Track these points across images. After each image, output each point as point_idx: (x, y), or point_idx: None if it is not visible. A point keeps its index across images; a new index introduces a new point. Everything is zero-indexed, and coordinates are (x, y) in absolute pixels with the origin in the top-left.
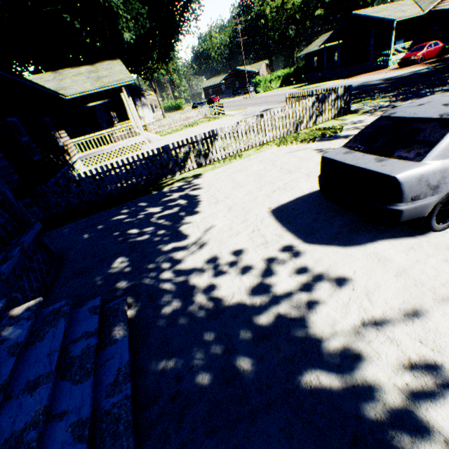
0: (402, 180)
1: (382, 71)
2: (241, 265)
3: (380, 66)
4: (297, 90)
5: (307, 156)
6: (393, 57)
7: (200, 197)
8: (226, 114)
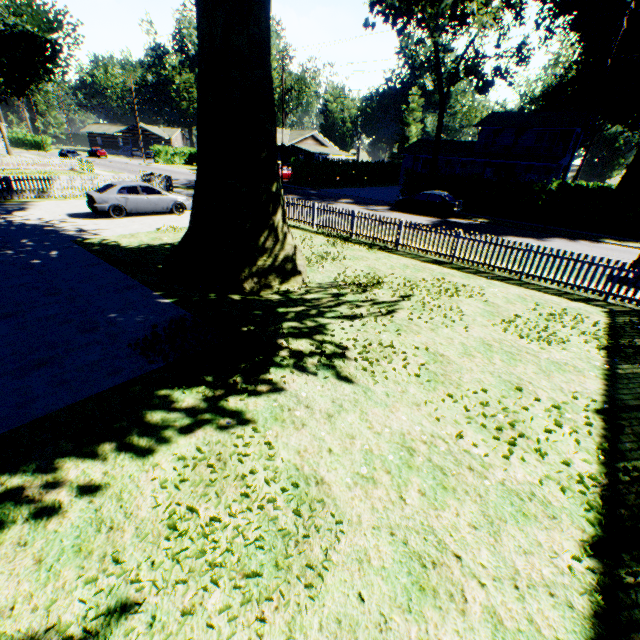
0: (95, 197)
1: None
2: (41, 220)
3: None
4: (189, 173)
5: None
6: None
7: (31, 208)
8: (99, 173)
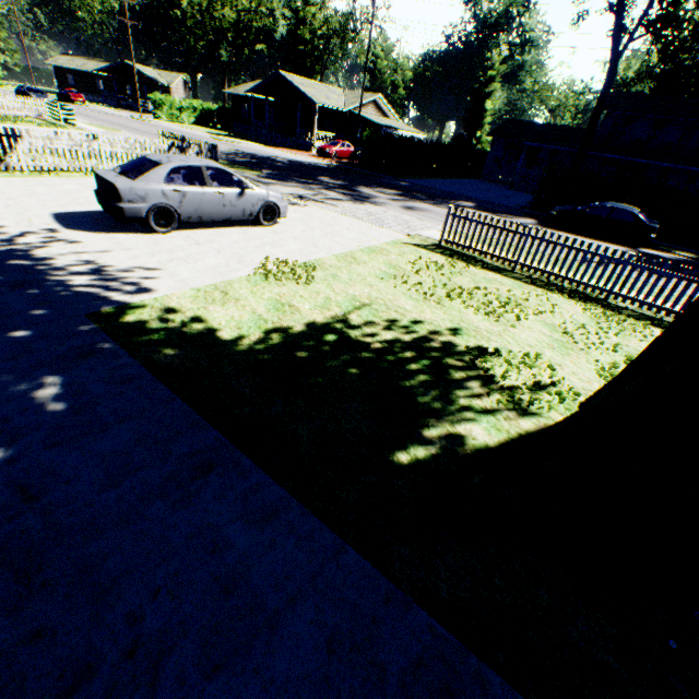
0: (120, 187)
1: (305, 153)
2: None
3: (306, 148)
4: (210, 137)
5: None
6: (317, 143)
7: None
8: (82, 126)
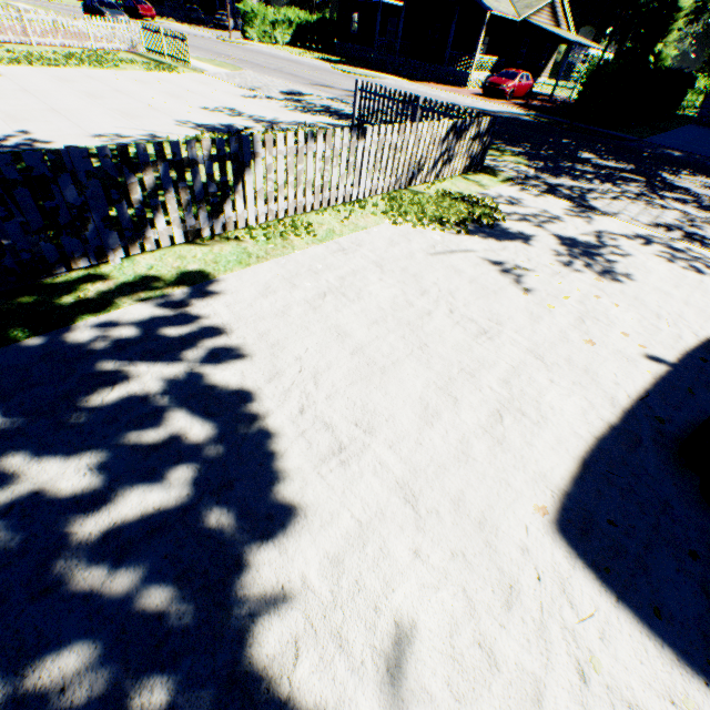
0: None
1: (461, 90)
2: None
3: (457, 81)
4: (334, 69)
5: (486, 278)
6: (475, 74)
7: (259, 409)
8: (194, 64)
